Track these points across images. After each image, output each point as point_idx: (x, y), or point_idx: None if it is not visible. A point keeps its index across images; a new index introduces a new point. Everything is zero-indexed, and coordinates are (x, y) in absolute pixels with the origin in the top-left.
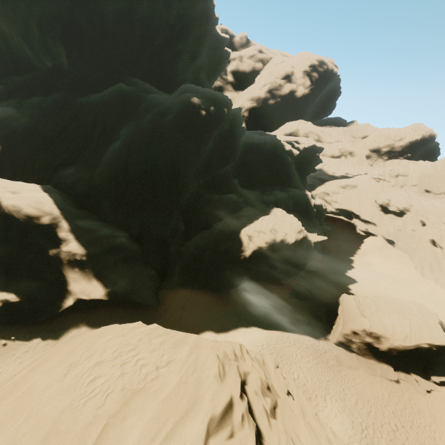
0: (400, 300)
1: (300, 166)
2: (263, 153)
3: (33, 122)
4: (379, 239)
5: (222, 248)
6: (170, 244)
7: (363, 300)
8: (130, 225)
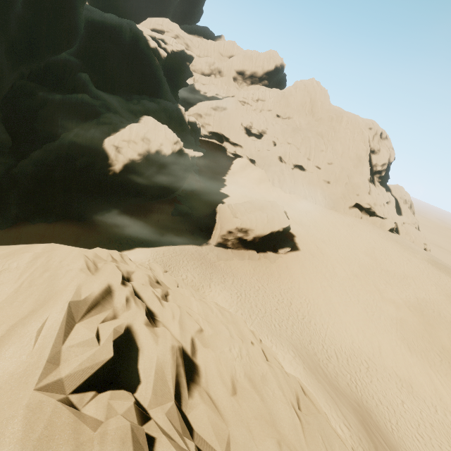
0: (261, 201)
1: (169, 76)
2: (121, 44)
3: None
4: (244, 160)
5: (80, 164)
6: None
7: (235, 206)
8: None
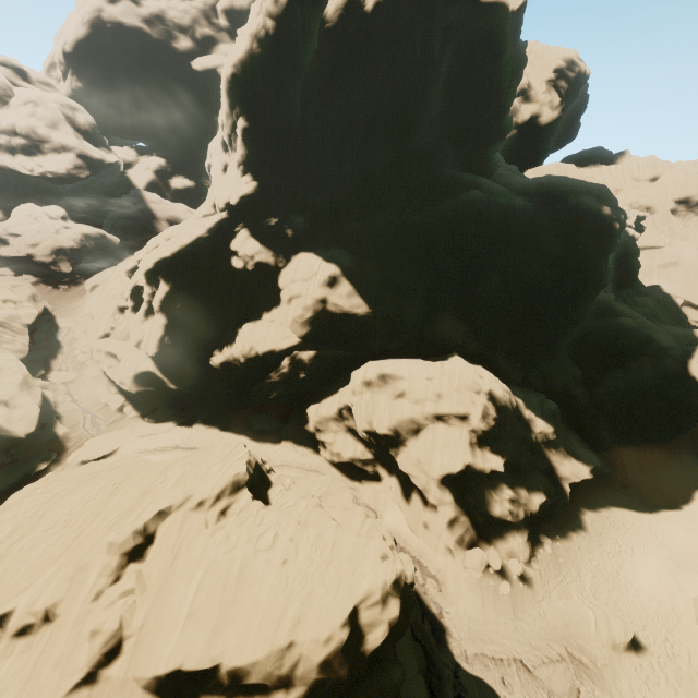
0: None
1: None
2: None
3: (378, 265)
4: None
5: (674, 395)
6: (577, 395)
7: None
8: (532, 381)
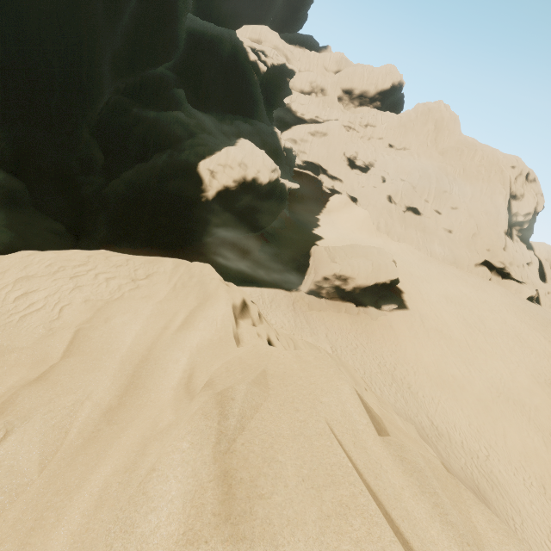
0: (365, 246)
1: (266, 94)
2: (219, 56)
3: None
4: (344, 197)
5: (172, 187)
6: (82, 183)
7: (333, 249)
8: None
